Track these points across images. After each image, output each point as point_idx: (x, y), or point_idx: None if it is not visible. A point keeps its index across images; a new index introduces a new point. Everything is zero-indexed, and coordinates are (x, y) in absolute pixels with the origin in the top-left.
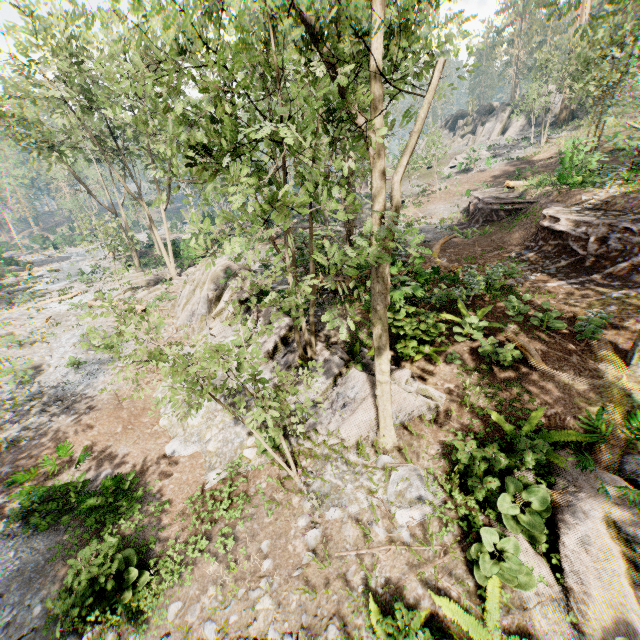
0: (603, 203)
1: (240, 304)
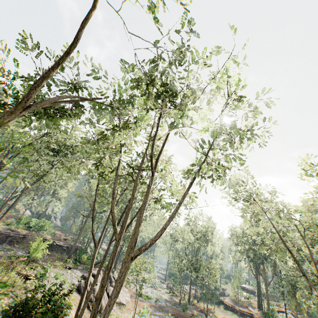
0: (52, 238)
1: None
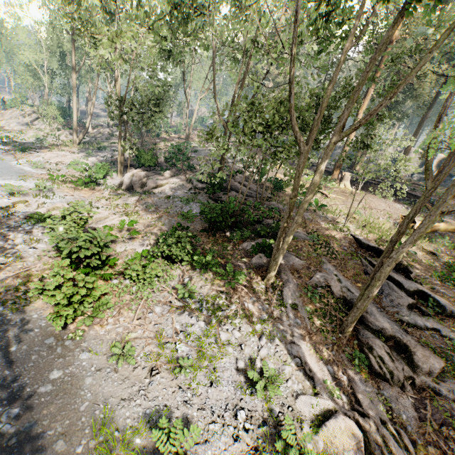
0: None
1: (29, 114)
